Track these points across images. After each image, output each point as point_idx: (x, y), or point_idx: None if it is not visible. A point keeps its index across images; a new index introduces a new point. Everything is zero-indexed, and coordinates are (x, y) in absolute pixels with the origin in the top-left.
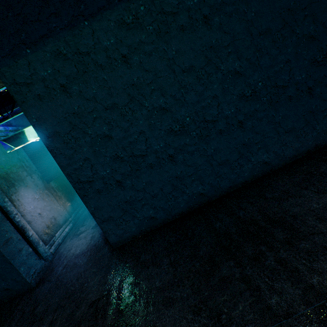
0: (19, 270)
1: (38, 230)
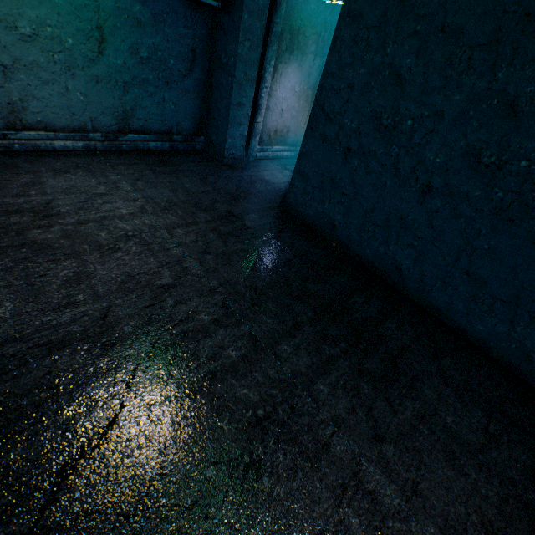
0: (227, 139)
1: (266, 125)
